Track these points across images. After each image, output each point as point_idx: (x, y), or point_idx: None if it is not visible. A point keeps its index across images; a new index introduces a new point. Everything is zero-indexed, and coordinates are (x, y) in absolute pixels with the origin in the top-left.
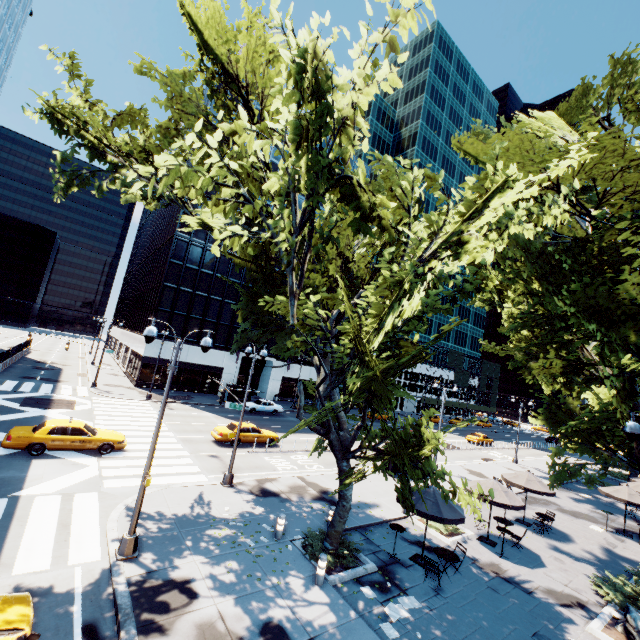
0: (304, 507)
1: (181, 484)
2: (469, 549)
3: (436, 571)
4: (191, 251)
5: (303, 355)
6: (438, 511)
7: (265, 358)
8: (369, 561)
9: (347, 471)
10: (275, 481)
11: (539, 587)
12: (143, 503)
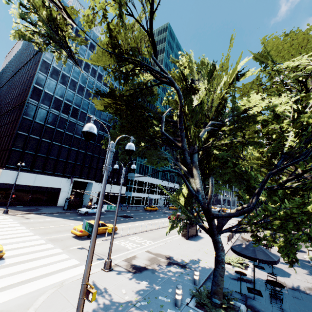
0: (169, 273)
1: (71, 279)
2: (259, 274)
3: (278, 297)
4: (39, 112)
5: (172, 165)
6: (269, 257)
7: (88, 181)
8: (239, 303)
9: (221, 242)
10: (136, 258)
11: (304, 288)
12: (47, 311)
